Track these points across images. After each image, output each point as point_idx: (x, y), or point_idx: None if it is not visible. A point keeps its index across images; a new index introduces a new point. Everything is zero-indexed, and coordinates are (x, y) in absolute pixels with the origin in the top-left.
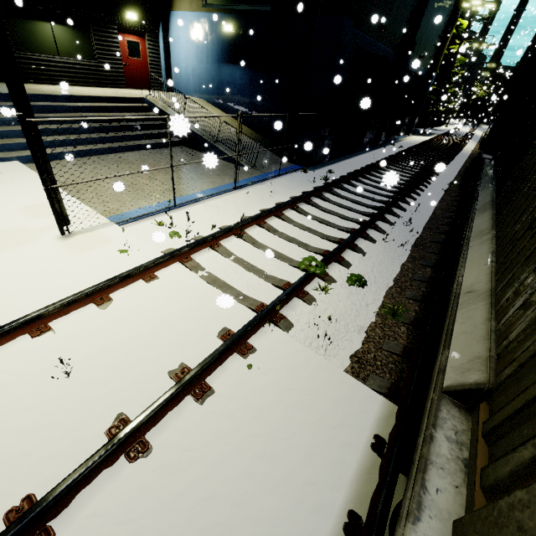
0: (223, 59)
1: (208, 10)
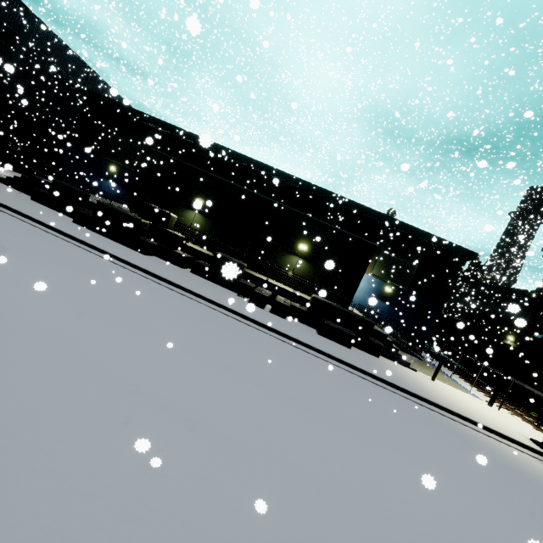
0: (375, 296)
1: (373, 276)
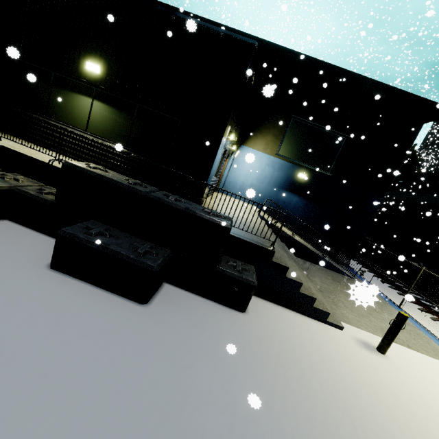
0: (284, 187)
1: (280, 158)
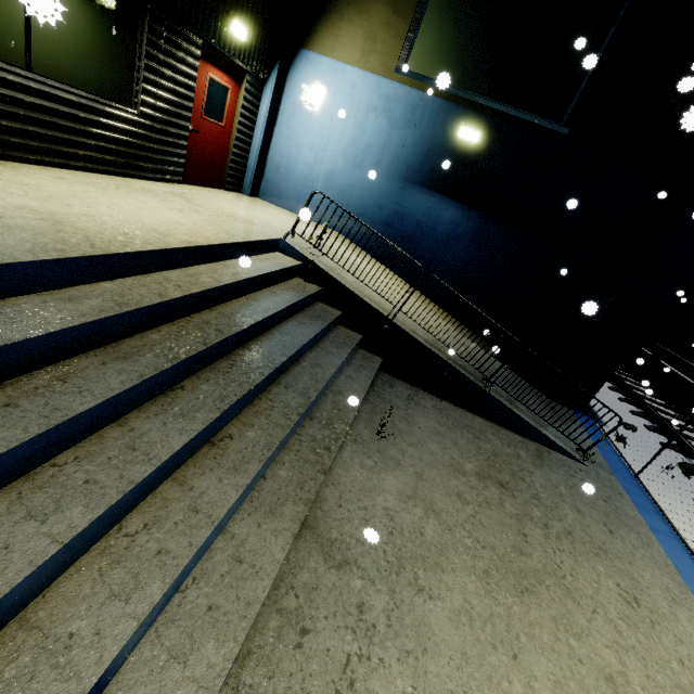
0: (418, 179)
1: (411, 82)
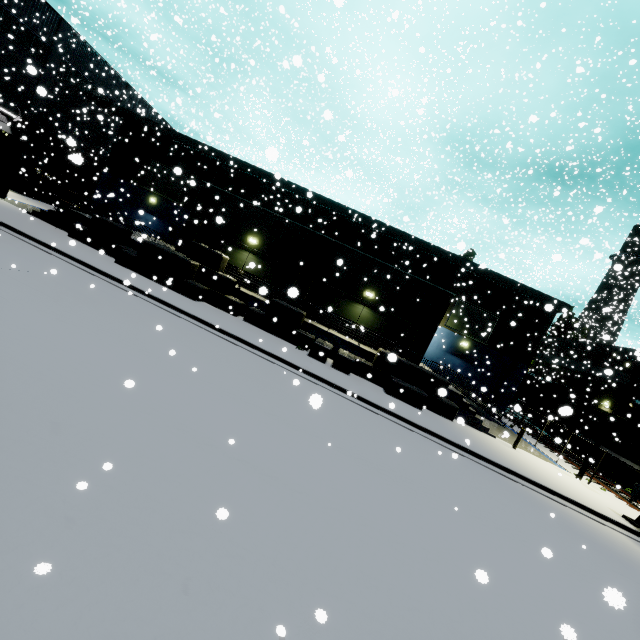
0: (449, 352)
1: (448, 328)
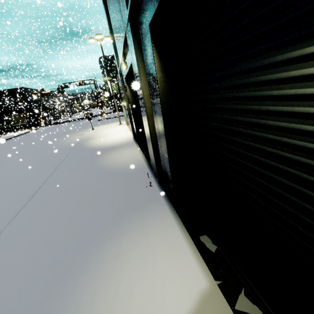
0: None
1: None
